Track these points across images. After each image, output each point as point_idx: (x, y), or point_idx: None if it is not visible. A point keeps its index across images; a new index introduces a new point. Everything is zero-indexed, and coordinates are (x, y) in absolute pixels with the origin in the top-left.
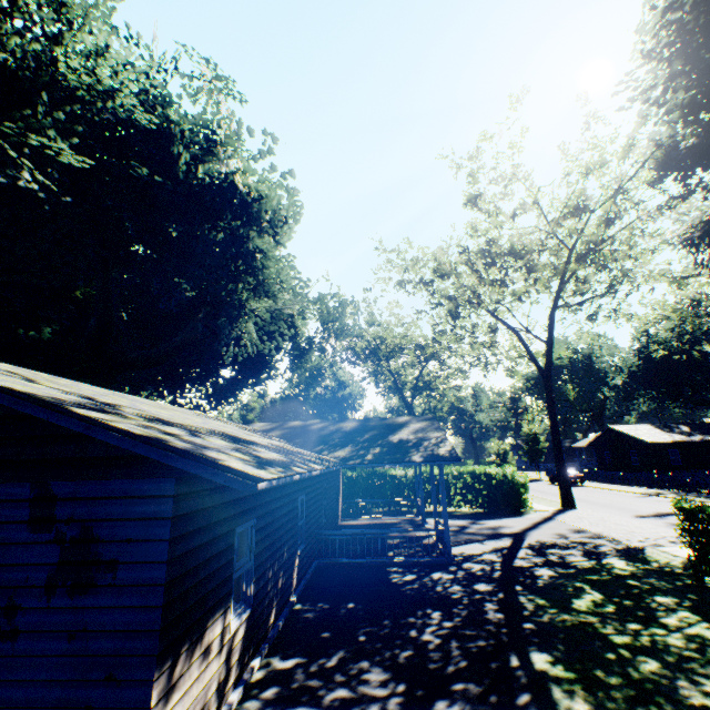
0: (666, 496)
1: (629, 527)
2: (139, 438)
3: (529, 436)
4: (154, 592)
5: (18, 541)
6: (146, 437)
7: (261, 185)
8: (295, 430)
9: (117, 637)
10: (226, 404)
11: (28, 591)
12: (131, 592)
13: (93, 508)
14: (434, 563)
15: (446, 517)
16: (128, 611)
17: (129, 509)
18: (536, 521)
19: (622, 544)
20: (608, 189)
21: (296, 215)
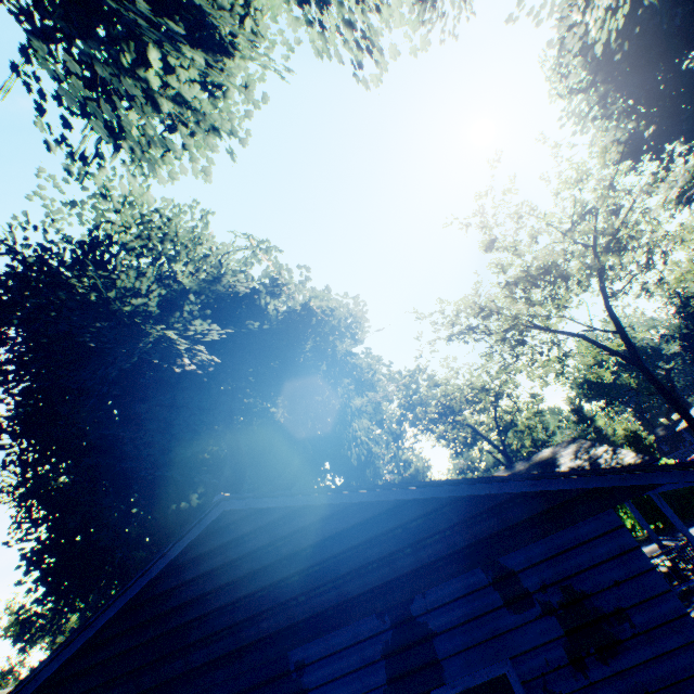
0: None
1: None
2: (592, 472)
3: (628, 436)
4: (685, 625)
5: (509, 628)
6: (599, 469)
7: (331, 301)
8: None
9: (686, 687)
10: None
11: (557, 675)
12: (662, 634)
13: (557, 567)
14: None
15: (682, 526)
16: (675, 655)
17: (592, 554)
18: None
19: None
20: (602, 189)
21: (362, 314)
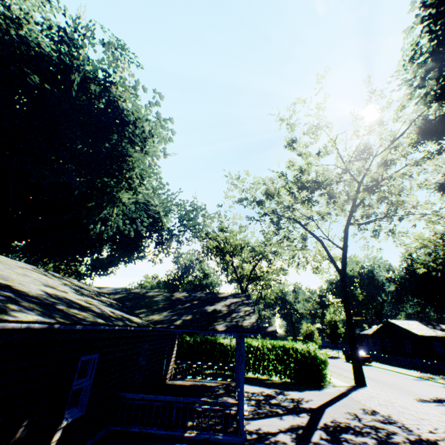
0: (438, 381)
1: (416, 412)
2: None
3: (331, 322)
4: None
5: None
6: None
7: (135, 109)
8: (133, 295)
9: None
10: (104, 274)
11: None
12: None
13: None
14: (225, 441)
15: (242, 391)
16: None
17: None
18: (333, 397)
19: (414, 433)
20: (385, 140)
21: (161, 136)
